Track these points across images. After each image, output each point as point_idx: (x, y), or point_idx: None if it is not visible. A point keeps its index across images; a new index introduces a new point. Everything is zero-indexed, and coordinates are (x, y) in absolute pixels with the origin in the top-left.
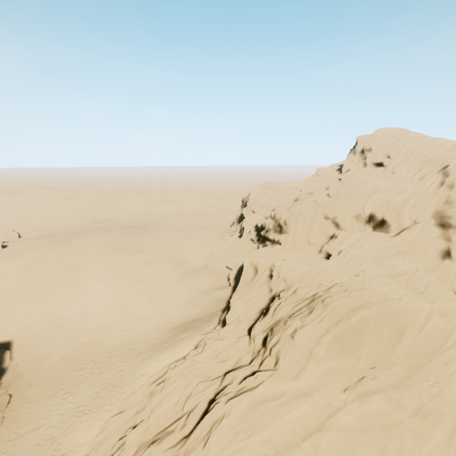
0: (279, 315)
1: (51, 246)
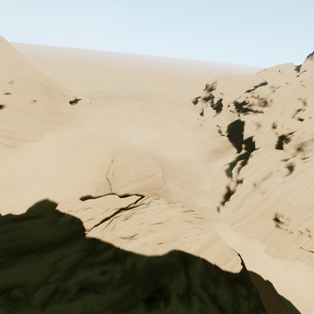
0: (303, 140)
1: (116, 104)
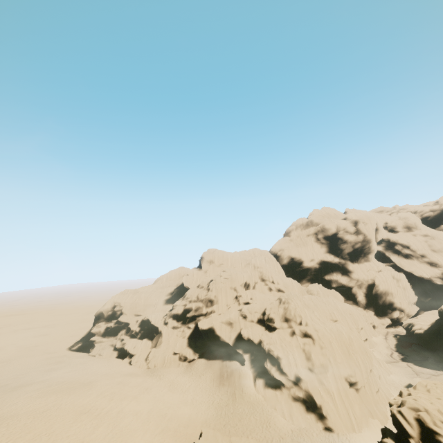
0: (281, 313)
1: None
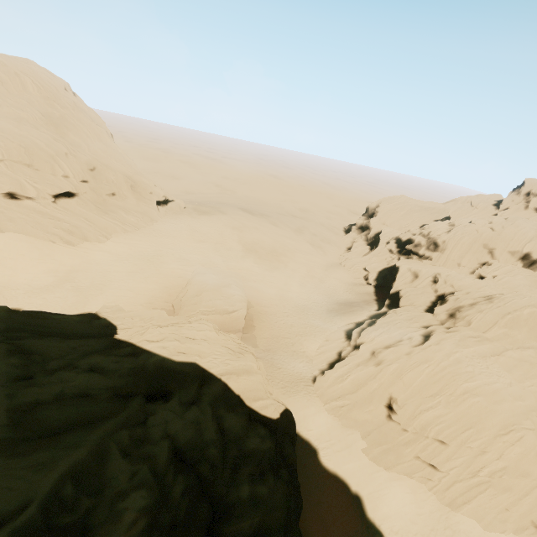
0: (462, 304)
1: (220, 215)
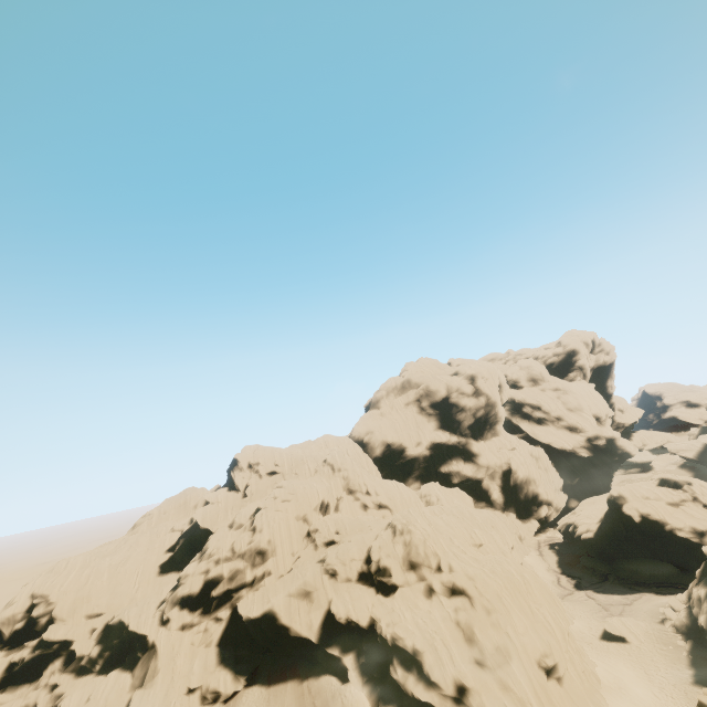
0: (400, 554)
1: None
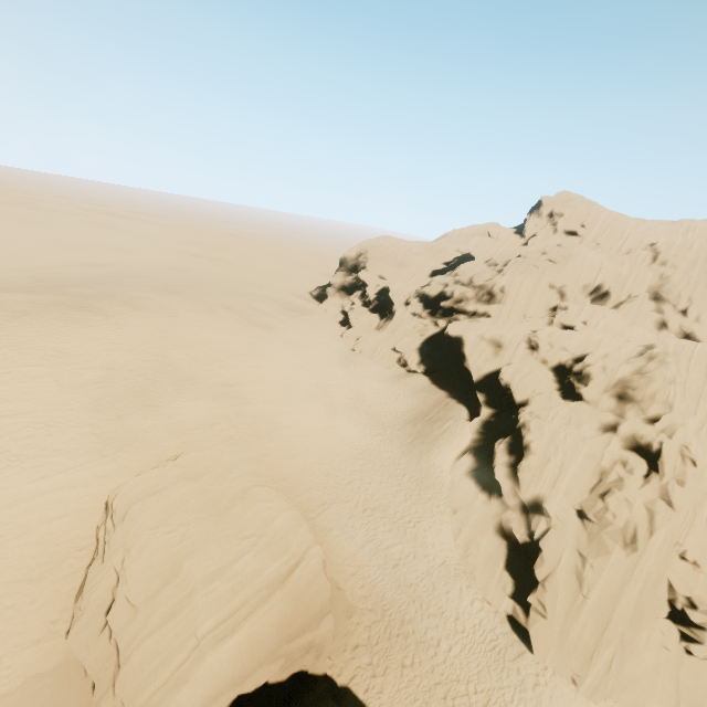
0: (620, 375)
1: (104, 306)
